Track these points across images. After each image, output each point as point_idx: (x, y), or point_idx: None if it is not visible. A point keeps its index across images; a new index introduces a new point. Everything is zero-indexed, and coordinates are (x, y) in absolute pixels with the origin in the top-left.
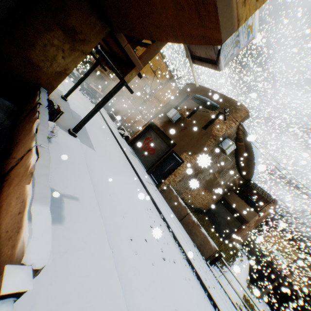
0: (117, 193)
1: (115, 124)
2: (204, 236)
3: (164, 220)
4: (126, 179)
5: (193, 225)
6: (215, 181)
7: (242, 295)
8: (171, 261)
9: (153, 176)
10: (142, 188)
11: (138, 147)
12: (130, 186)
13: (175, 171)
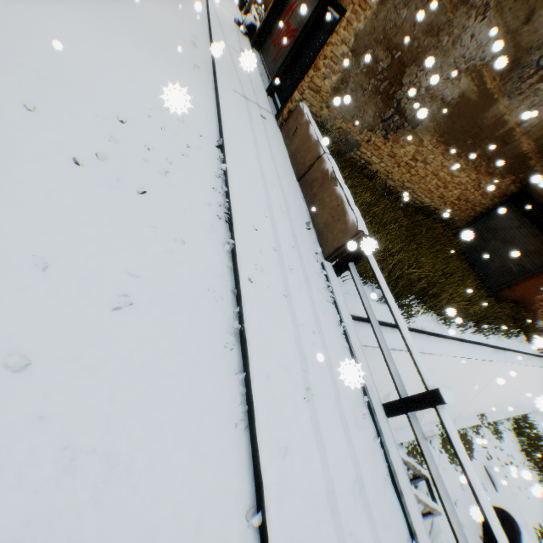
0: (30, 25)
1: (242, 15)
2: (339, 203)
3: (221, 151)
4: (136, 50)
5: (321, 183)
6: (483, 111)
7: (515, 414)
8: (113, 181)
9: (278, 97)
10: (203, 93)
11: (269, 46)
12: (138, 61)
13: (318, 57)
